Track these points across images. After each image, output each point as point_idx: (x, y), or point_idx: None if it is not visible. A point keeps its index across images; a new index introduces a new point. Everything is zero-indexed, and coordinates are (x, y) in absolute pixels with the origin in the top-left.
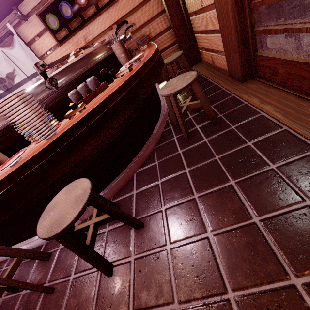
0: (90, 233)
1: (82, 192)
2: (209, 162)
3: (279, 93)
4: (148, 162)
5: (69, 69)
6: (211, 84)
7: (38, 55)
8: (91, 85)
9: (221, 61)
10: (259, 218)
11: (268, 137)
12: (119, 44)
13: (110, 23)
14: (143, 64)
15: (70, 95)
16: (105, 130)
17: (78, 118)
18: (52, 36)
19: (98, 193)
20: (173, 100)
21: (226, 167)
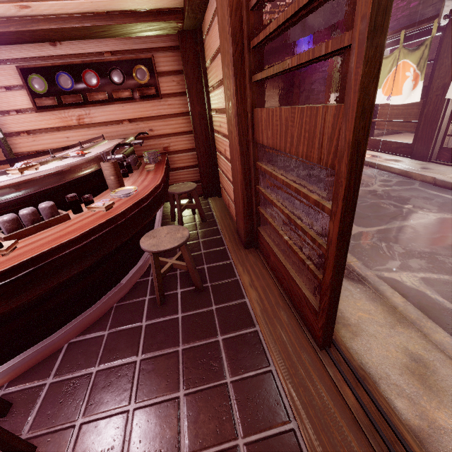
0: None
1: None
2: (170, 353)
3: (268, 279)
4: (96, 327)
5: (17, 186)
6: (217, 234)
7: None
8: (44, 213)
9: (234, 212)
10: None
11: (239, 335)
12: (111, 165)
13: (121, 117)
14: (127, 208)
15: (1, 222)
16: (31, 289)
17: None
18: (28, 97)
19: None
20: (152, 258)
21: (185, 367)
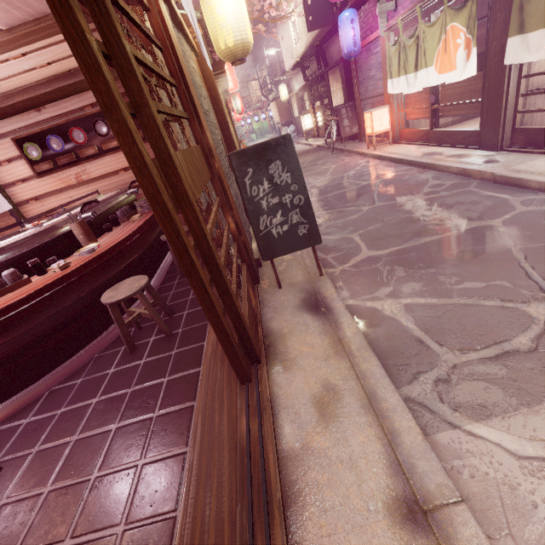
0: None
1: None
2: (121, 395)
3: None
4: (74, 376)
5: None
6: None
7: (0, 182)
8: (7, 280)
9: None
10: (98, 475)
11: (183, 376)
12: (78, 225)
13: (116, 168)
14: (81, 265)
15: None
16: None
17: None
18: (28, 165)
19: None
20: (110, 309)
21: (127, 405)
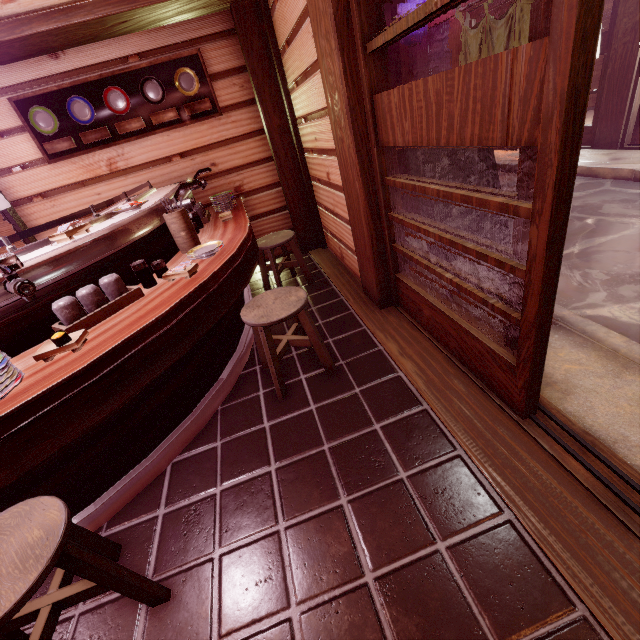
0: (39, 631)
1: (41, 534)
2: (313, 455)
3: (424, 342)
4: (203, 439)
5: (66, 258)
6: (335, 296)
7: None
8: (108, 291)
9: (353, 262)
10: (374, 575)
11: (403, 419)
12: (179, 216)
13: (168, 153)
14: (218, 269)
15: (57, 309)
16: (121, 391)
17: (68, 368)
18: (34, 143)
19: (73, 513)
20: (264, 334)
21: (339, 468)
